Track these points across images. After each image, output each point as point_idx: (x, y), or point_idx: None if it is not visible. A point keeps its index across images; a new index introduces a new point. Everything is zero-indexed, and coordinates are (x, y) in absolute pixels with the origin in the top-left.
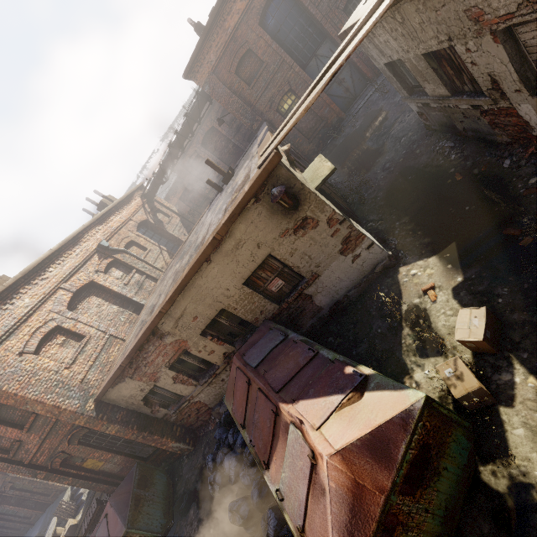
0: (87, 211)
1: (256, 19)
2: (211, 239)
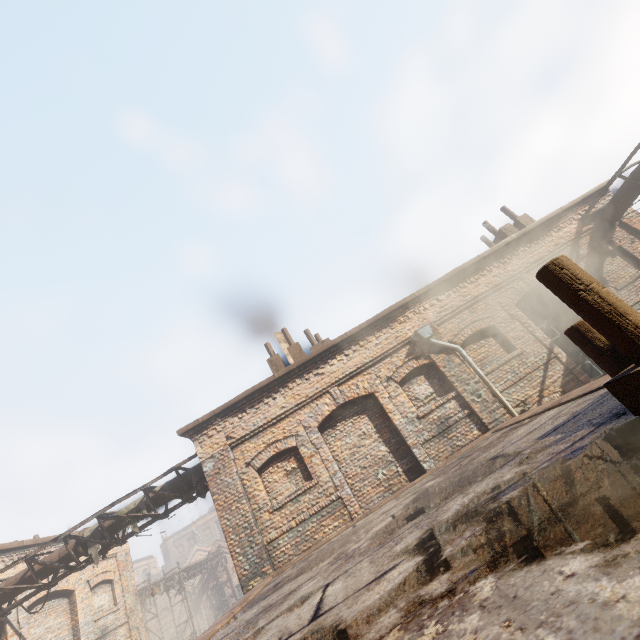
0: (485, 241)
1: None
2: None
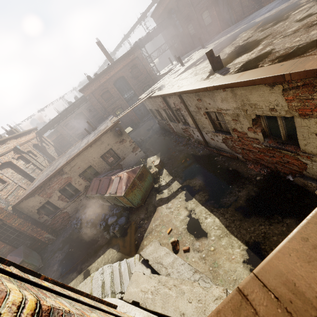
0: None
1: (112, 82)
2: (94, 139)
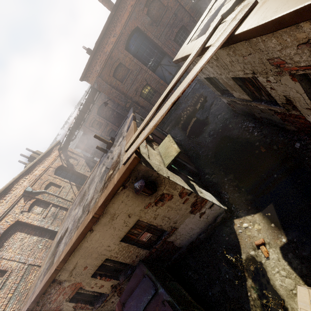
0: (21, 162)
1: (123, 46)
2: (91, 218)
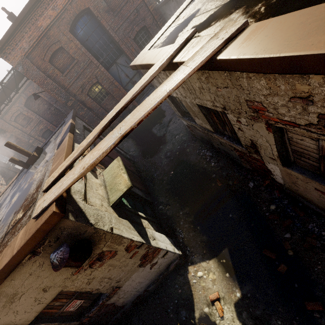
0: None
1: (67, 27)
2: None
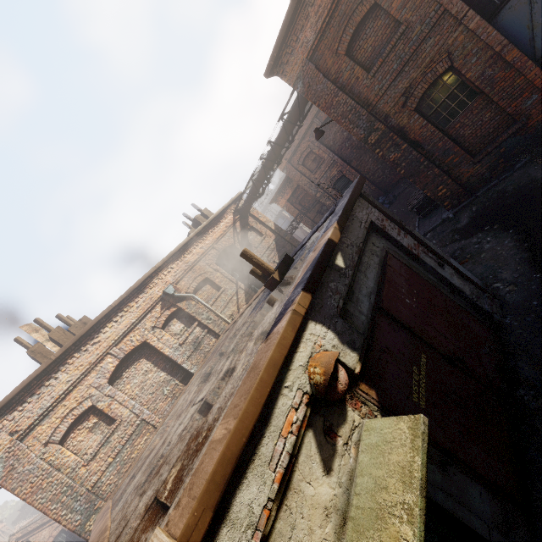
0: (186, 225)
1: None
2: None
